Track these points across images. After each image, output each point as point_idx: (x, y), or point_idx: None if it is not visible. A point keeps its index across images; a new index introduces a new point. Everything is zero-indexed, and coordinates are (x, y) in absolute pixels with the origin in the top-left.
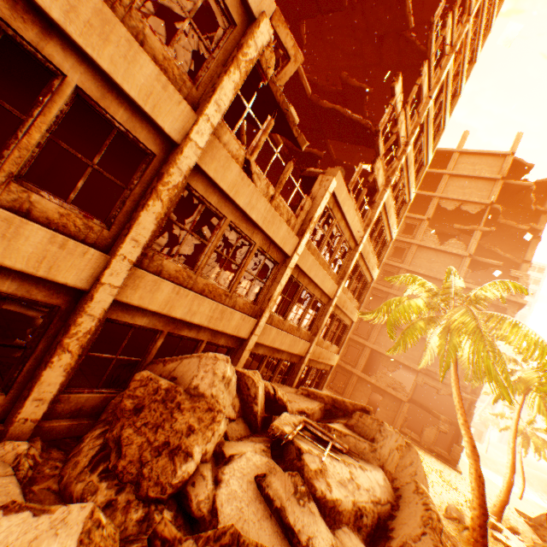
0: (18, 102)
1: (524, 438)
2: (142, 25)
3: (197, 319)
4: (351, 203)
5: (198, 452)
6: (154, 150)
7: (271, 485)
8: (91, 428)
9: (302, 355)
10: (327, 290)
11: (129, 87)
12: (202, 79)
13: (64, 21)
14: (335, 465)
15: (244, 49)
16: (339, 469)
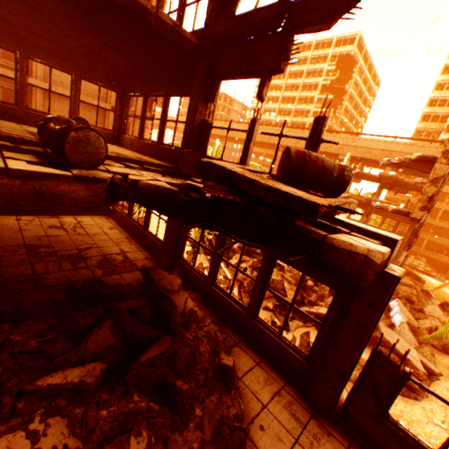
0: None
1: None
2: None
3: None
4: None
5: None
6: None
7: None
8: None
9: None
10: None
11: None
12: None
13: None
14: None
15: None
16: None
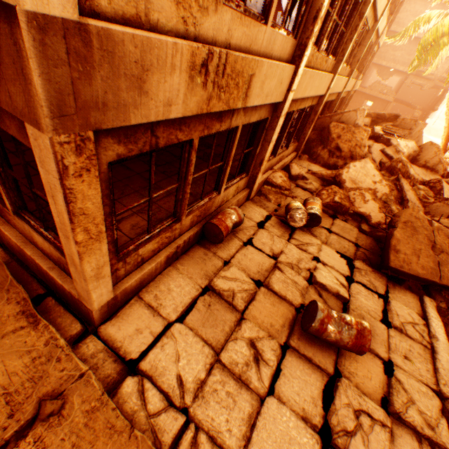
0: None
1: None
2: None
3: (335, 91)
4: None
5: (366, 146)
6: None
7: (386, 151)
8: (311, 149)
9: (350, 91)
10: (380, 32)
11: None
12: None
13: None
14: (400, 142)
15: None
16: (402, 143)
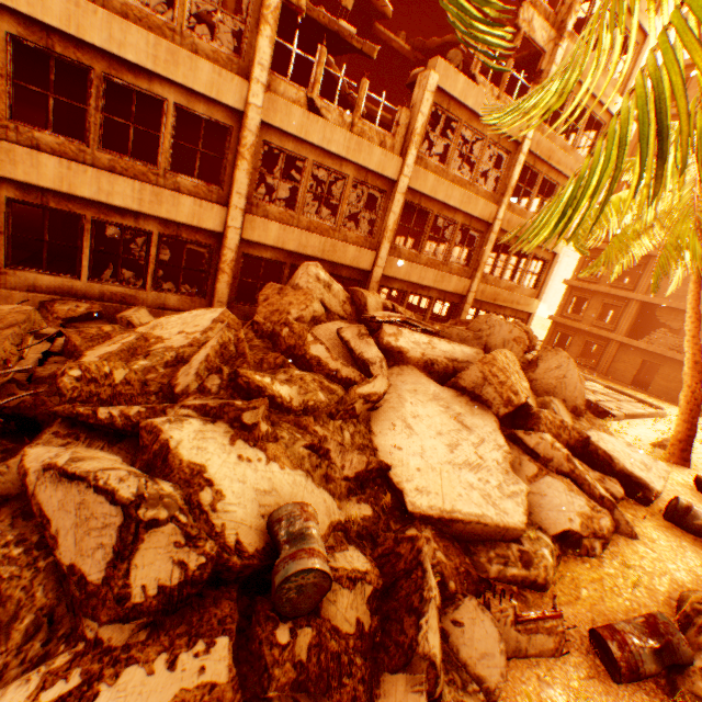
0: (177, 130)
1: None
2: (192, 39)
3: (309, 252)
4: (481, 92)
5: (295, 313)
6: (230, 125)
7: (344, 332)
8: None
9: (462, 295)
10: (477, 213)
11: (199, 88)
12: (245, 50)
13: (155, 69)
14: (414, 335)
15: (266, 4)
16: (417, 337)
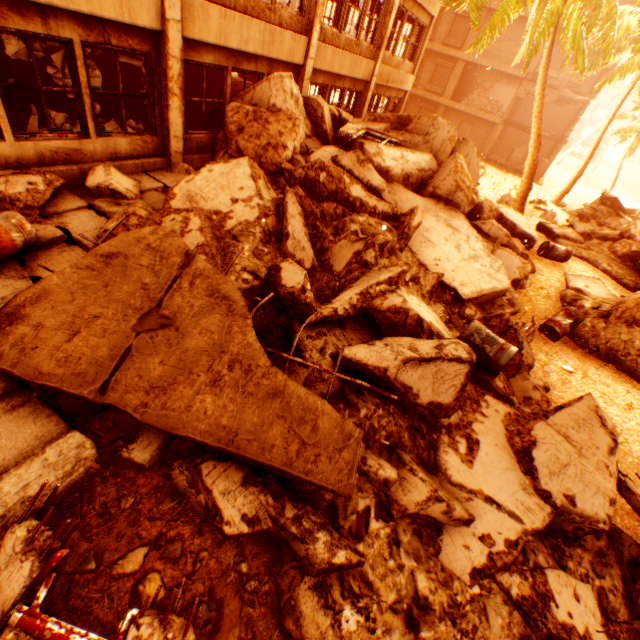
0: None
1: (636, 139)
2: None
3: (251, 48)
4: None
5: (290, 146)
6: None
7: (342, 161)
8: (214, 157)
9: (367, 82)
10: None
11: None
12: None
13: None
14: (389, 151)
15: None
16: (393, 153)
